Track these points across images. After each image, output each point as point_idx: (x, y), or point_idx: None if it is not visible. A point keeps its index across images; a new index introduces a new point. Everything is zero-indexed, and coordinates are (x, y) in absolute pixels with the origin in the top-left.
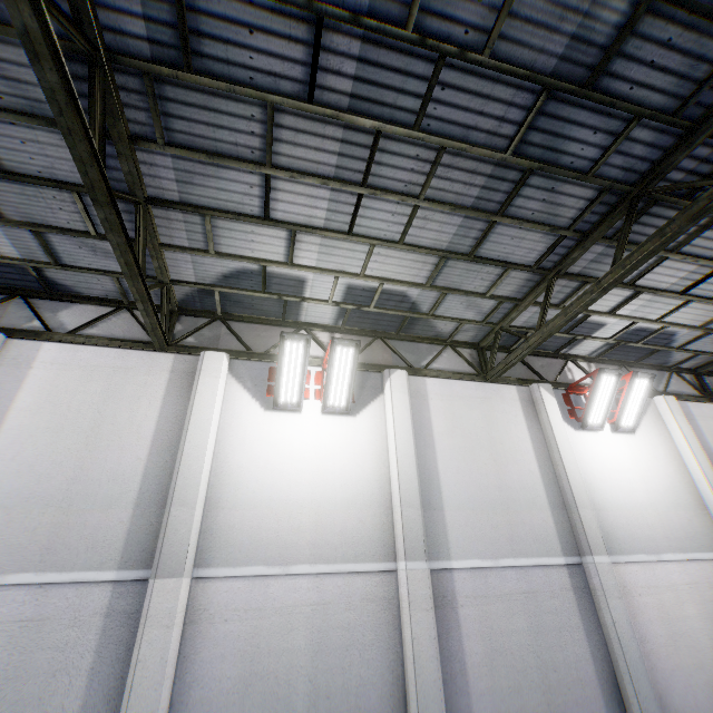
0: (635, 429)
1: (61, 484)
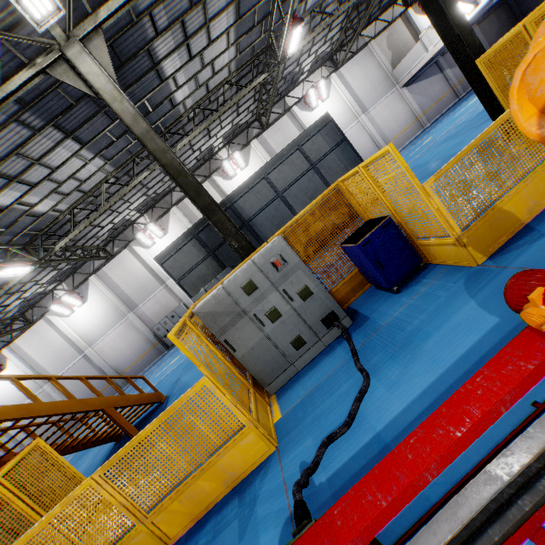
0: (84, 302)
1: None
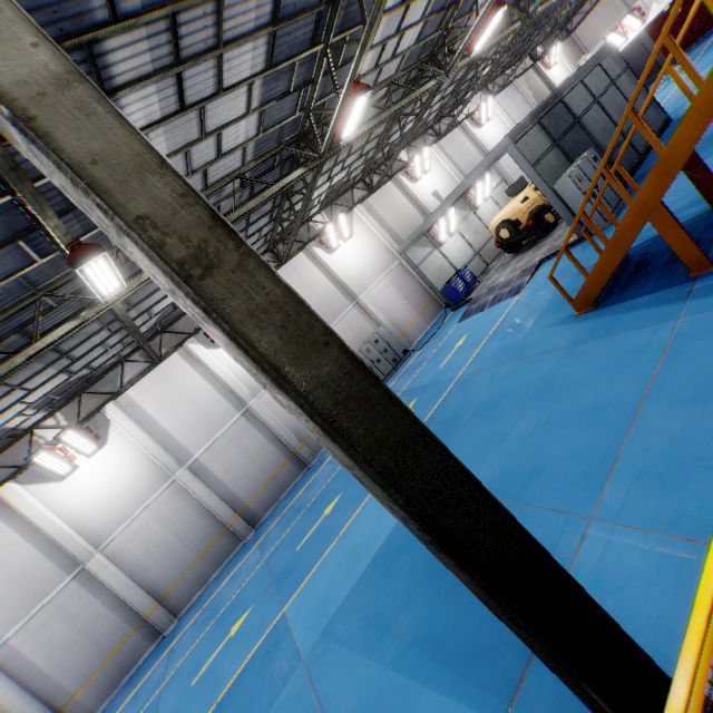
0: None
1: (10, 583)
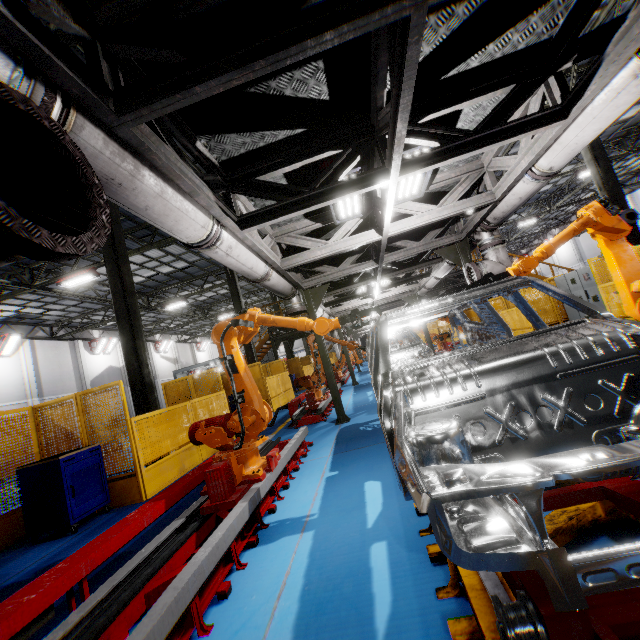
0: None
1: (590, 246)
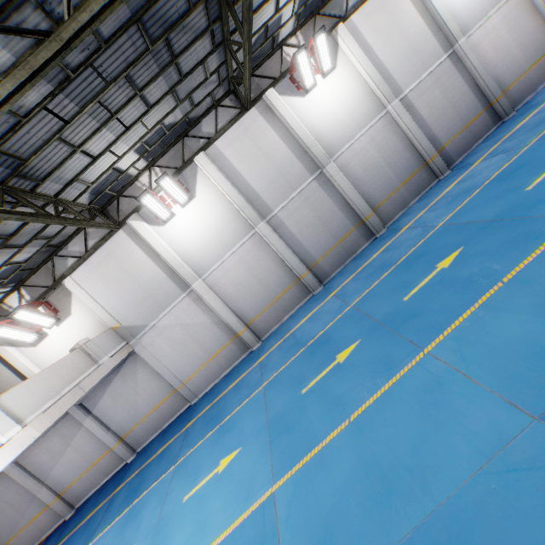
0: None
1: (274, 172)
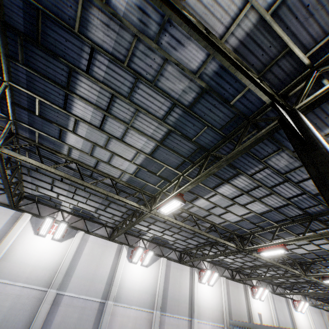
0: (147, 266)
1: None
